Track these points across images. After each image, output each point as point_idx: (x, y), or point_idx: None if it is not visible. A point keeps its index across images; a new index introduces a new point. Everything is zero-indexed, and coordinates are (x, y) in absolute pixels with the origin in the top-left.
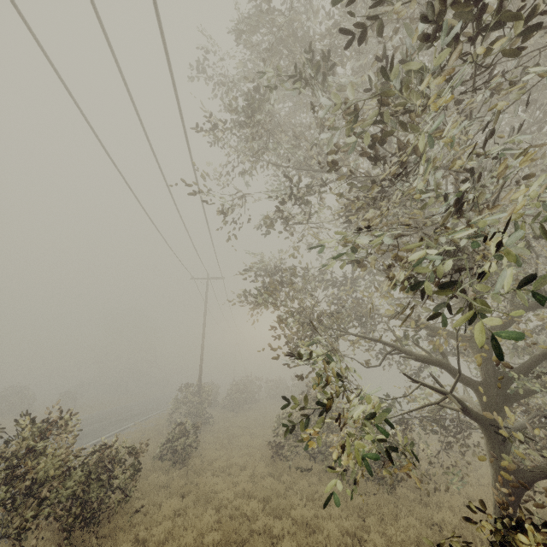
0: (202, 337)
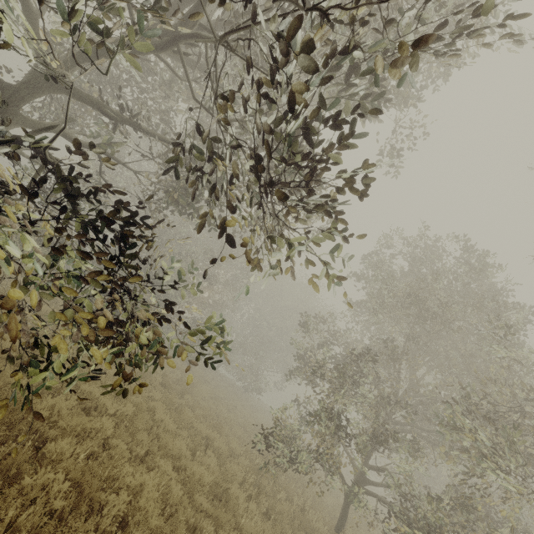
0: None
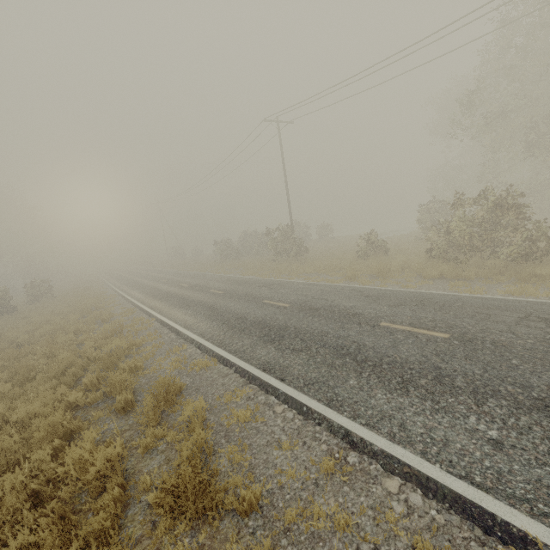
0: (286, 183)
